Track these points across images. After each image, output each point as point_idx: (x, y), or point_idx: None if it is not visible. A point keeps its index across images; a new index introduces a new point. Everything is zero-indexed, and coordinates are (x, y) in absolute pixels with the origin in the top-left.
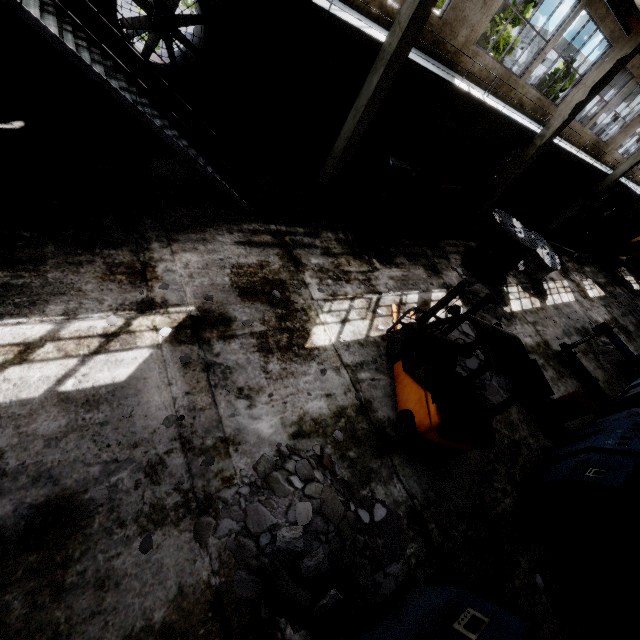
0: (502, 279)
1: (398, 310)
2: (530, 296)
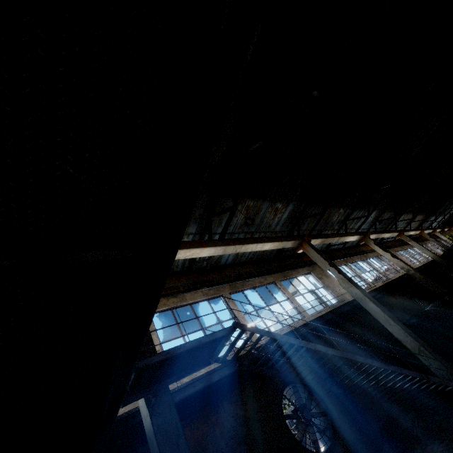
0: None
1: None
2: None
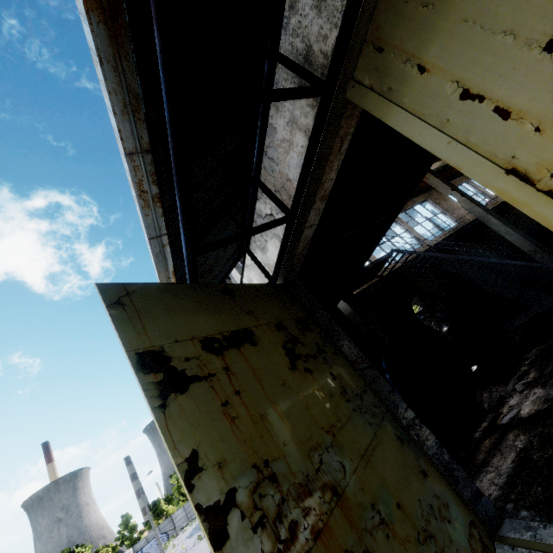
0: None
1: None
2: None
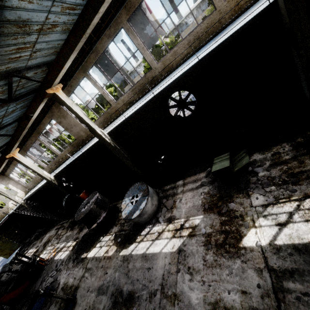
0: (106, 230)
1: (55, 251)
2: (113, 244)
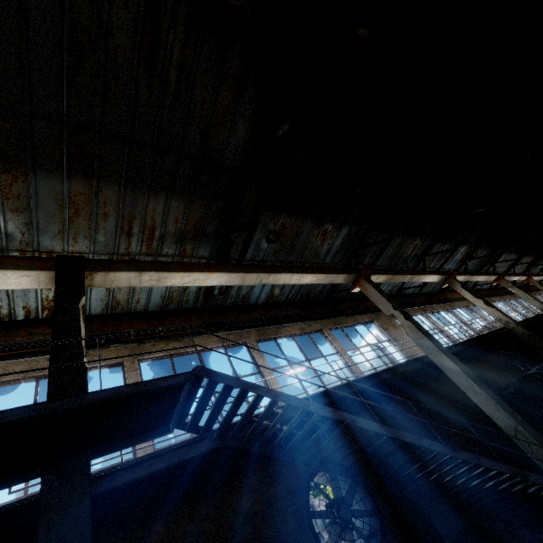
0: None
1: None
2: None
